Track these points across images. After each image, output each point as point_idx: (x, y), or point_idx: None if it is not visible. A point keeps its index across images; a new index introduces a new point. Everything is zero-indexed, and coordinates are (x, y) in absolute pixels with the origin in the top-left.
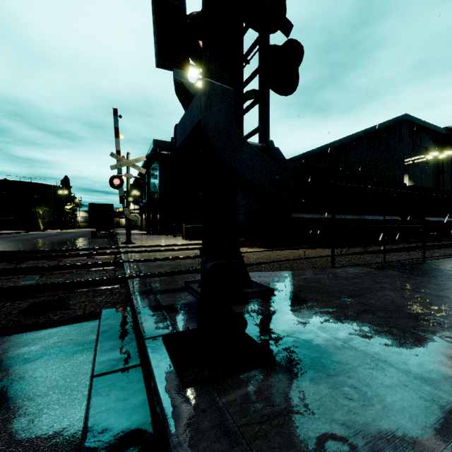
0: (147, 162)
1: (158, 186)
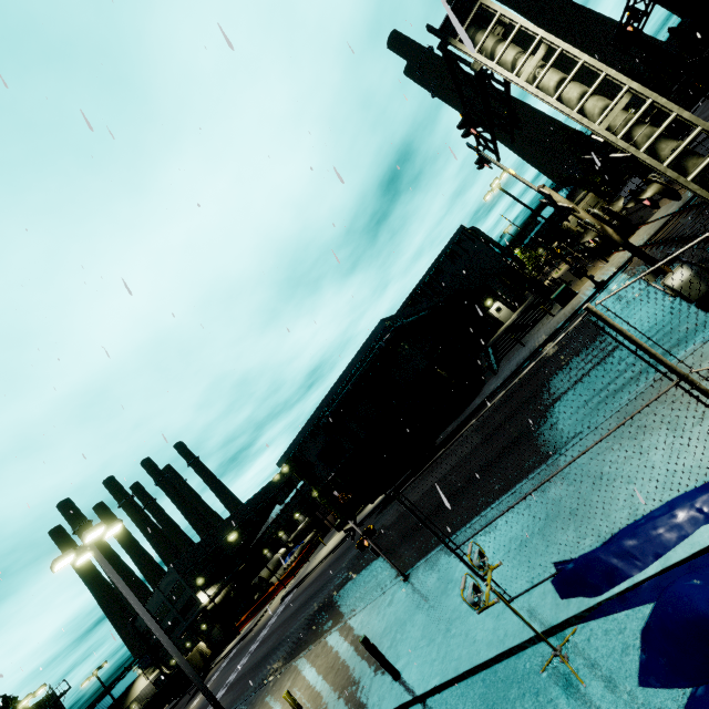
0: (387, 349)
1: (422, 359)
